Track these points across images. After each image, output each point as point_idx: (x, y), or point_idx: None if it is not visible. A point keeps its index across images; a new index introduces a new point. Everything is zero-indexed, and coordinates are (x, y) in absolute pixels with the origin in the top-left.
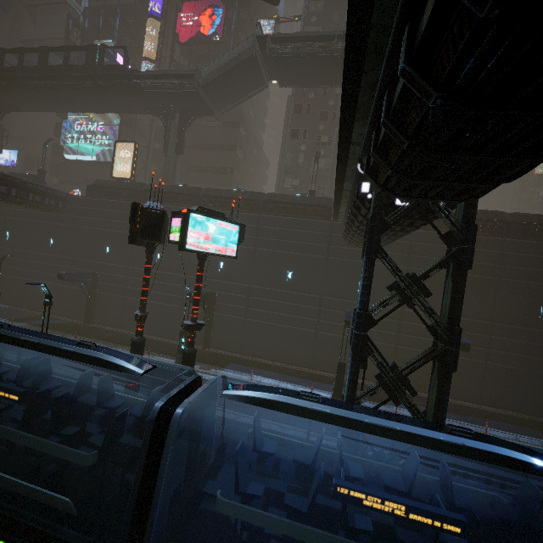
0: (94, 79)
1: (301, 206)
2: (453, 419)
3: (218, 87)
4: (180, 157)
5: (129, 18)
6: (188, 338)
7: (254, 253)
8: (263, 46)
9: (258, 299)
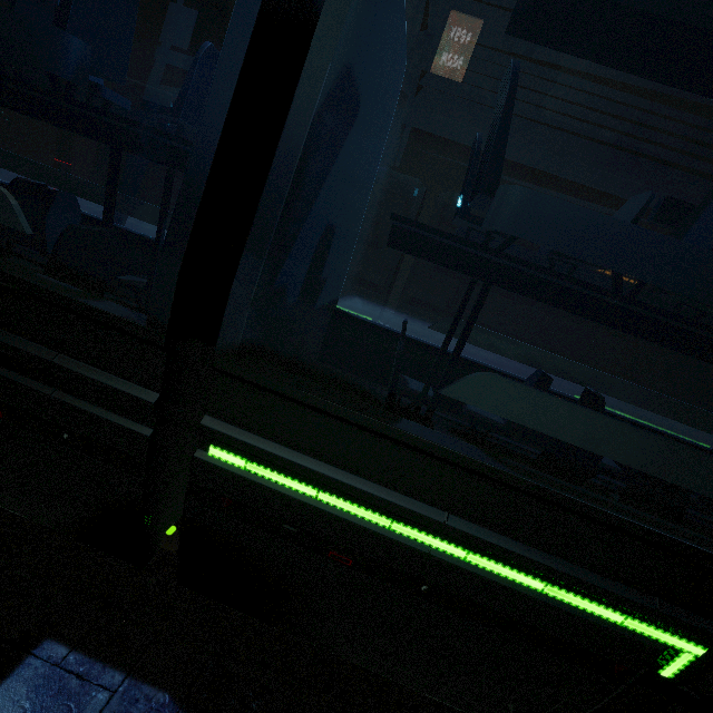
0: None
1: None
2: None
3: None
4: None
5: None
6: None
7: None
8: None
9: None
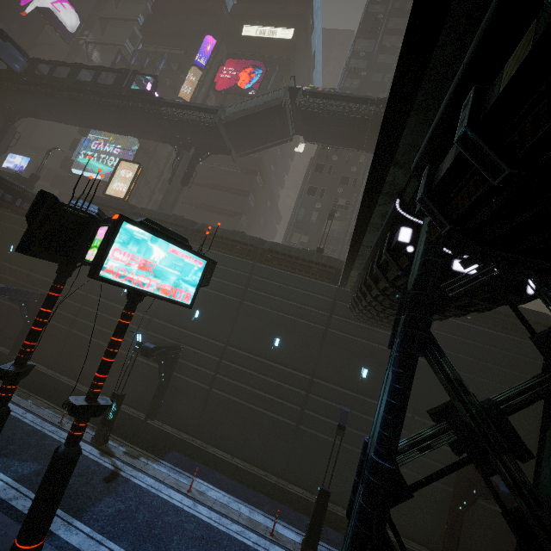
0: (117, 98)
1: (305, 262)
2: None
3: (240, 128)
4: (185, 189)
5: (175, 65)
6: (71, 429)
7: (240, 306)
8: (294, 98)
9: (231, 366)
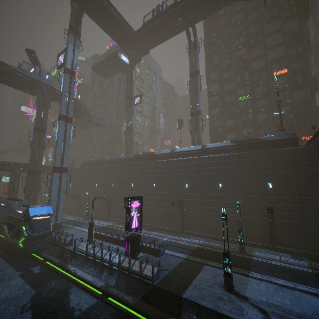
0: None
1: None
2: (66, 214)
3: None
4: None
5: None
6: (6, 196)
7: None
8: None
9: None
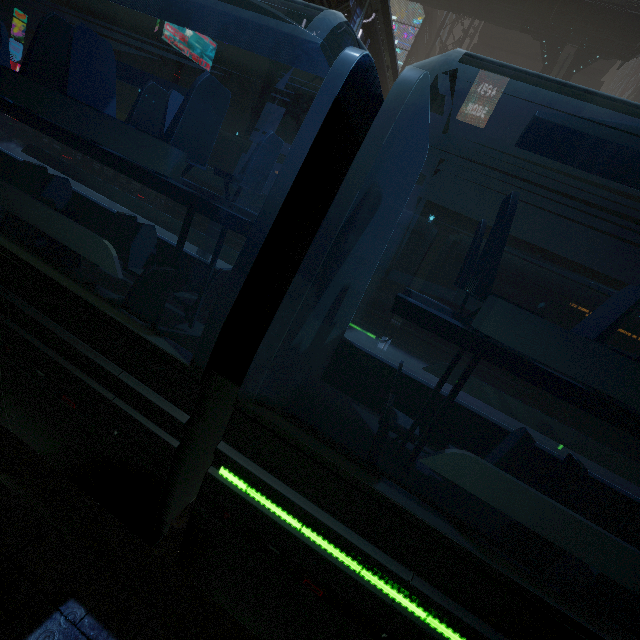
0: None
1: None
2: None
3: None
4: None
5: None
6: None
7: None
8: None
9: None
